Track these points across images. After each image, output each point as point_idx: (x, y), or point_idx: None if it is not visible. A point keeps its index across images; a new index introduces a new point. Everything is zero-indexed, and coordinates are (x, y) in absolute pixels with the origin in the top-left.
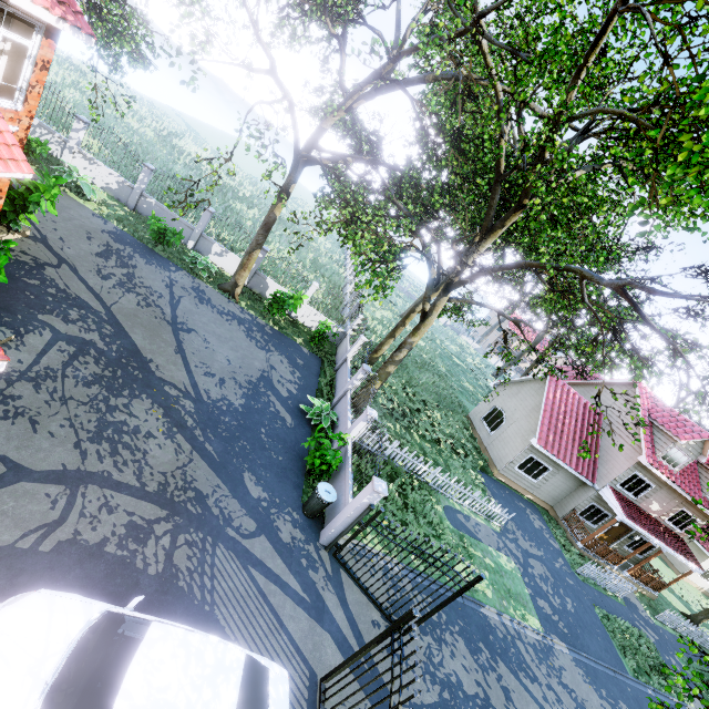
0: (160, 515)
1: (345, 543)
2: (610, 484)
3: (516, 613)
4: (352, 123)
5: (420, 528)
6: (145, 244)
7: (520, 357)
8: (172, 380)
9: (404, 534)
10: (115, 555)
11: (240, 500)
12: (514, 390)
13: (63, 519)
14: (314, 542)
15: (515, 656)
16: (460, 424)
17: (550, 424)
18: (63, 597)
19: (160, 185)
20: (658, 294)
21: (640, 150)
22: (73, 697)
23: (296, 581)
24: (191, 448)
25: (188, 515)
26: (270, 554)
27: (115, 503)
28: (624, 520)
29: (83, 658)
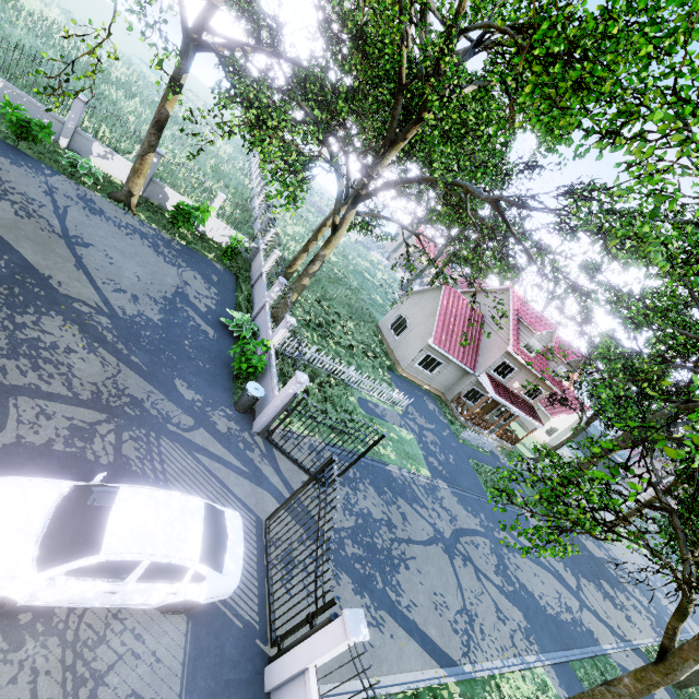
0: (100, 418)
1: (275, 428)
2: (486, 371)
3: (413, 467)
4: (247, 1)
5: (338, 415)
6: (3, 139)
7: (423, 271)
8: (80, 297)
9: (325, 420)
10: (65, 452)
11: (176, 402)
12: (416, 299)
13: (1, 426)
14: (248, 431)
15: (411, 494)
16: (370, 332)
17: (443, 326)
18: (30, 480)
19: (2, 58)
20: (519, 207)
21: (505, 76)
22: (65, 542)
23: (236, 459)
24: (116, 360)
25: (128, 417)
26: (211, 442)
27: (51, 411)
28: (494, 396)
29: (65, 518)
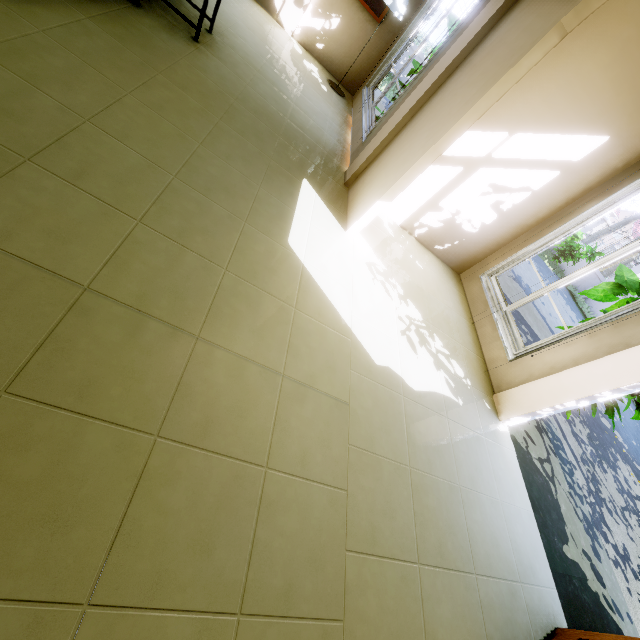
0: None
1: None
2: None
3: None
4: None
5: None
6: None
7: (624, 224)
8: None
9: None
10: None
11: None
12: None
13: None
14: None
15: None
16: None
17: None
18: None
19: None
20: None
21: None
22: None
23: None
24: None
25: None
26: None
27: None
28: None
29: None
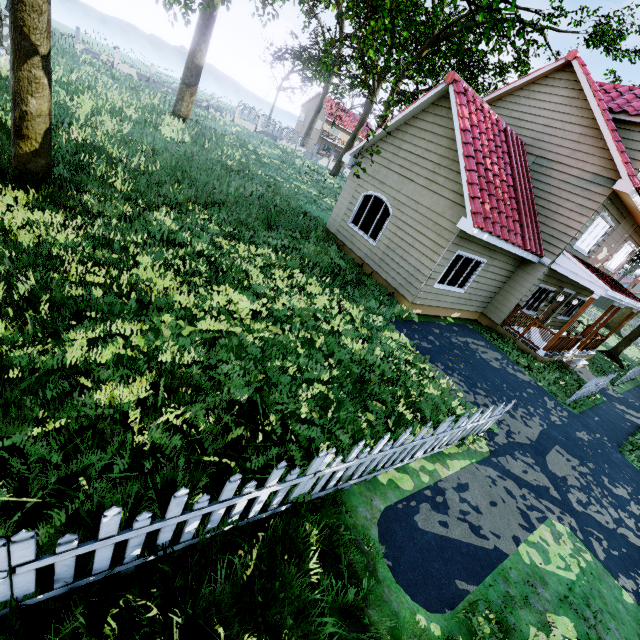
0: None
1: None
2: (567, 248)
3: None
4: None
5: None
6: None
7: (354, 139)
8: None
9: None
10: None
11: None
12: (388, 150)
13: None
14: None
15: None
16: (320, 248)
17: (479, 181)
18: None
19: None
20: None
21: None
22: None
23: None
24: None
25: None
26: None
27: None
28: (607, 294)
29: None
